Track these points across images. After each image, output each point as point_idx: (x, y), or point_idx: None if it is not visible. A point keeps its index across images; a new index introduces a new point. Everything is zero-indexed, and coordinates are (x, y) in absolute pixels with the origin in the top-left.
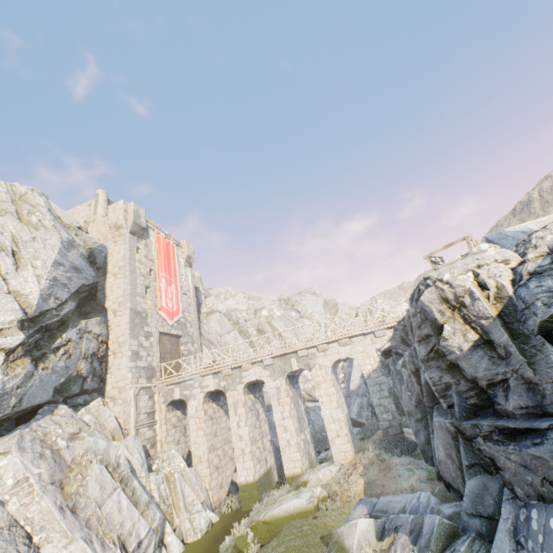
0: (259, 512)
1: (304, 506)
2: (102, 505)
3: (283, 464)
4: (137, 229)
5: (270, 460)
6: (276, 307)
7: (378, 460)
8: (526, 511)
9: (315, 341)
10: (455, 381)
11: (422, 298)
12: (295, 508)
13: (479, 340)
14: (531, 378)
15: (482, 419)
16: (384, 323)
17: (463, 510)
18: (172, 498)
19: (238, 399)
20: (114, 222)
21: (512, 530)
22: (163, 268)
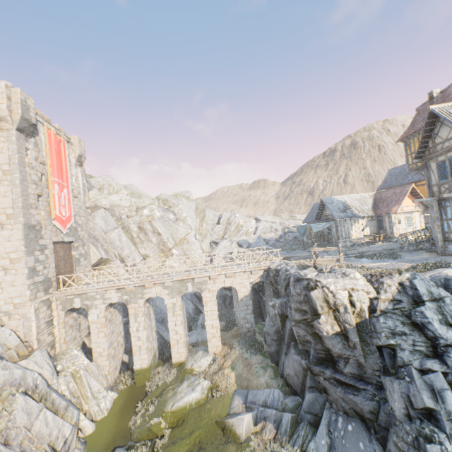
0: (164, 402)
1: (199, 397)
2: (31, 428)
3: (172, 355)
4: (26, 125)
5: (155, 346)
6: (157, 208)
7: (242, 357)
8: (336, 416)
9: (209, 273)
10: (315, 342)
11: (312, 293)
12: (193, 399)
13: (339, 332)
14: (362, 363)
15: (326, 368)
16: (260, 266)
17: (302, 409)
18: (80, 390)
19: (139, 310)
20: None
21: (327, 424)
22: (56, 172)
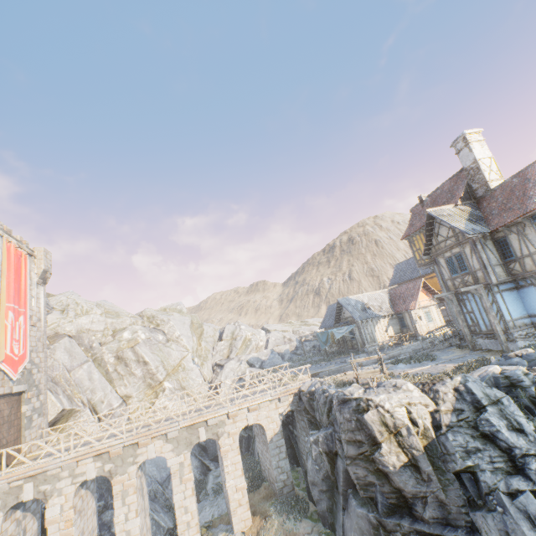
0: None
1: None
2: None
3: None
4: None
5: None
6: (142, 328)
7: (284, 529)
8: None
9: (228, 409)
10: (380, 483)
11: (365, 416)
12: None
13: (408, 462)
14: (443, 499)
15: (402, 518)
16: (289, 390)
17: None
18: None
19: (130, 485)
20: None
21: None
22: (12, 295)
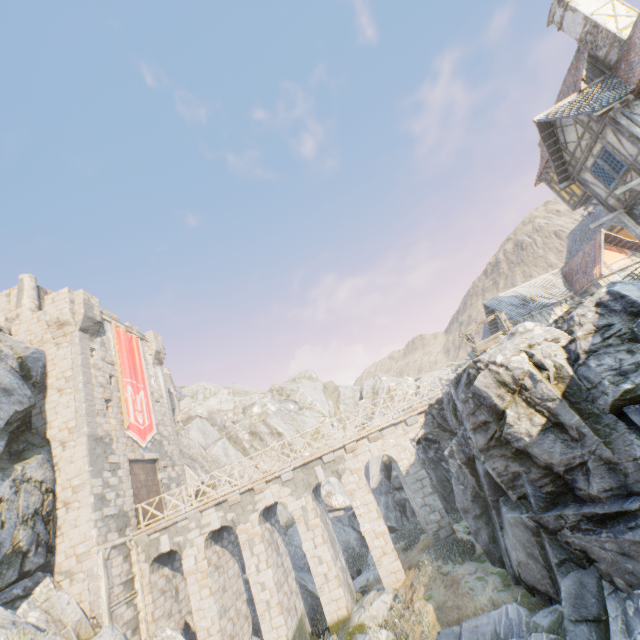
0: None
1: None
2: None
3: (324, 608)
4: (90, 324)
5: (299, 607)
6: (270, 400)
7: (440, 574)
8: (633, 603)
9: (342, 441)
10: (525, 469)
11: (476, 383)
12: None
13: (547, 424)
14: (610, 457)
15: (564, 508)
16: (415, 408)
17: (566, 617)
18: None
19: (254, 533)
20: (55, 318)
21: (625, 628)
22: (128, 371)
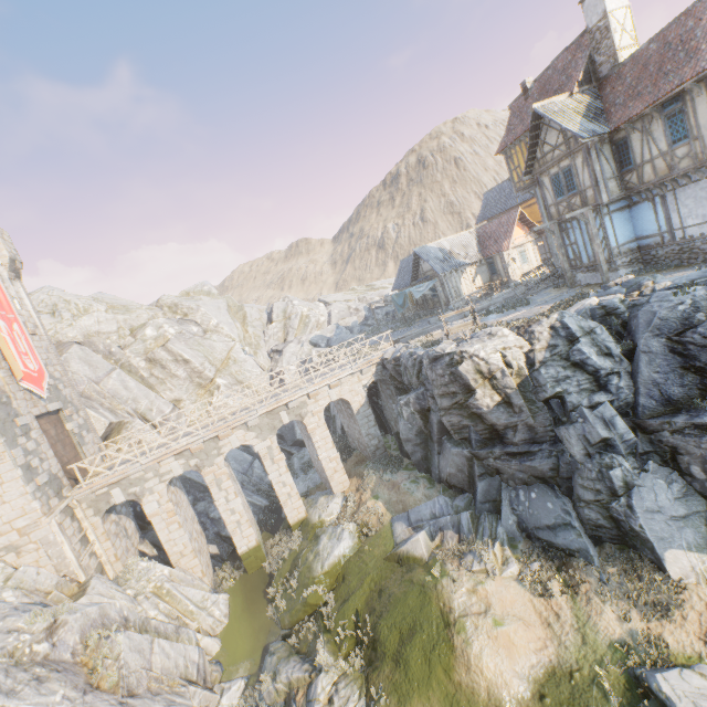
0: (308, 568)
1: (351, 544)
2: (151, 667)
3: (287, 516)
4: None
5: (252, 516)
6: (167, 321)
7: (383, 481)
8: (515, 491)
9: (307, 389)
10: (474, 424)
11: (460, 368)
12: (345, 549)
13: (501, 401)
14: (532, 424)
15: (494, 447)
16: (371, 361)
17: (478, 501)
18: (176, 609)
19: (222, 473)
20: None
21: (509, 503)
22: None
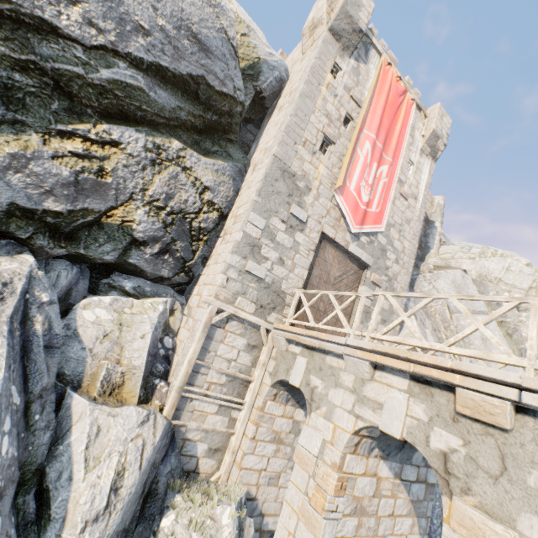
0: None
1: None
2: None
3: None
4: (346, 28)
5: None
6: None
7: None
8: None
9: None
10: None
11: None
12: None
13: None
14: None
15: None
16: None
17: None
18: None
19: None
20: (310, 20)
21: None
22: (375, 124)
